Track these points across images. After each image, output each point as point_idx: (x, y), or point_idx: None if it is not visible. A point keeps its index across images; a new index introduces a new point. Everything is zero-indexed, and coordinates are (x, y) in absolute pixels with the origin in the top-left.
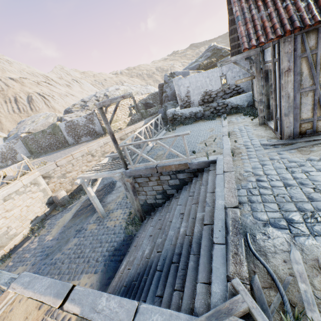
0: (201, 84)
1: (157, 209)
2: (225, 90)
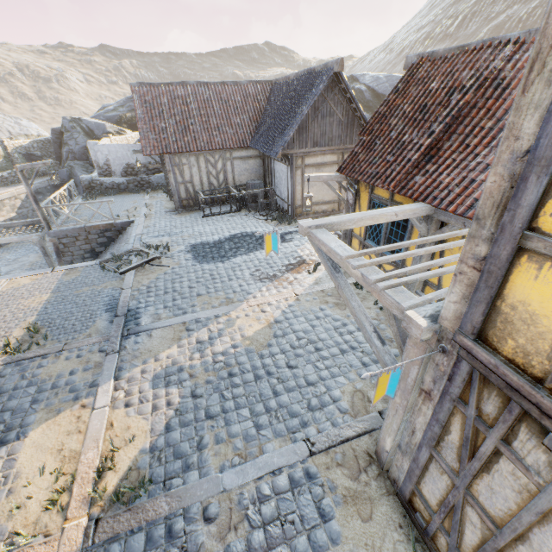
0: (122, 156)
1: None
2: (148, 166)
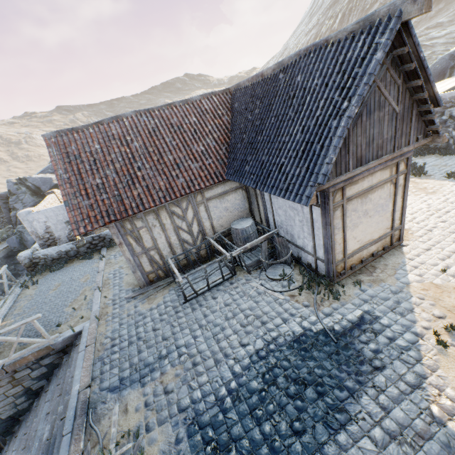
0: (64, 217)
1: (24, 417)
2: None
